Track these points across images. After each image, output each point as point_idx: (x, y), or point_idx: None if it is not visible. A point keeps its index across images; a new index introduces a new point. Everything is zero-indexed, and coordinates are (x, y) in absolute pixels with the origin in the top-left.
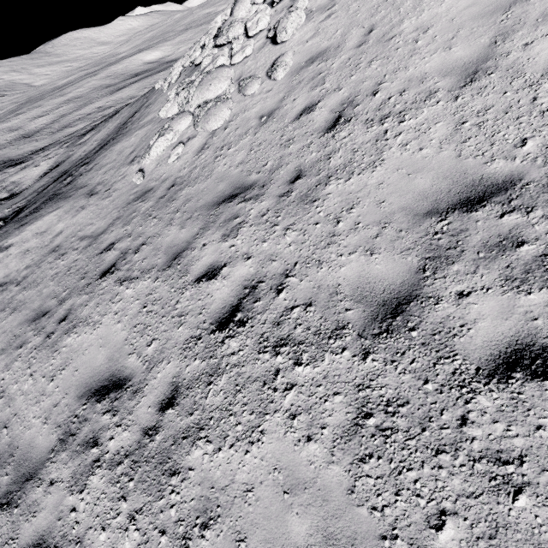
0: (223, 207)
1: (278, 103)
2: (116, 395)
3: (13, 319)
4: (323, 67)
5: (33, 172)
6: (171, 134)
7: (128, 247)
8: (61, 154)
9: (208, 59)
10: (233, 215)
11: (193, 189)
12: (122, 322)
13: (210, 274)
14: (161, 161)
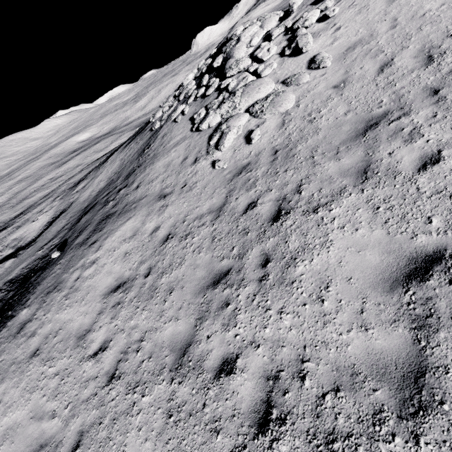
0: (372, 133)
1: (344, 75)
2: (444, 265)
3: (179, 296)
4: (369, 47)
5: (34, 225)
6: (235, 128)
7: (281, 194)
8: (58, 205)
9: (234, 82)
10: (395, 130)
11: (310, 142)
12: (361, 228)
13: (430, 161)
14: (237, 147)
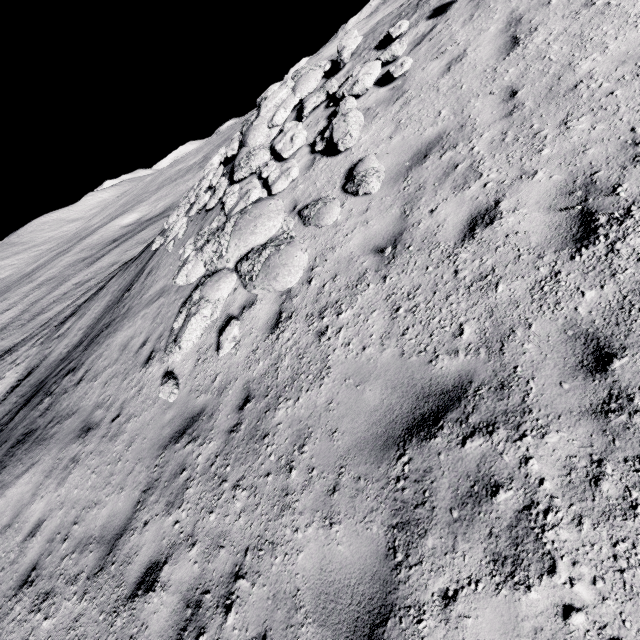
0: (418, 454)
1: (398, 222)
2: None
3: None
4: (454, 156)
5: None
6: (209, 306)
7: (199, 581)
8: (33, 355)
9: (233, 197)
10: (474, 479)
11: (302, 406)
12: None
13: None
14: (202, 353)
